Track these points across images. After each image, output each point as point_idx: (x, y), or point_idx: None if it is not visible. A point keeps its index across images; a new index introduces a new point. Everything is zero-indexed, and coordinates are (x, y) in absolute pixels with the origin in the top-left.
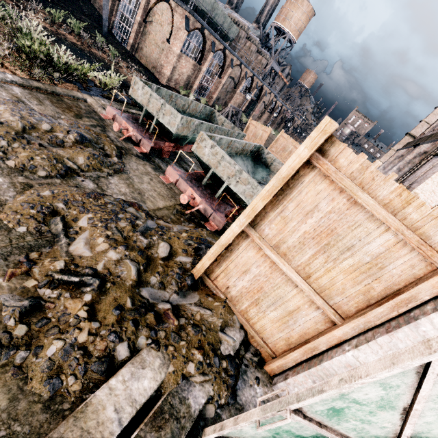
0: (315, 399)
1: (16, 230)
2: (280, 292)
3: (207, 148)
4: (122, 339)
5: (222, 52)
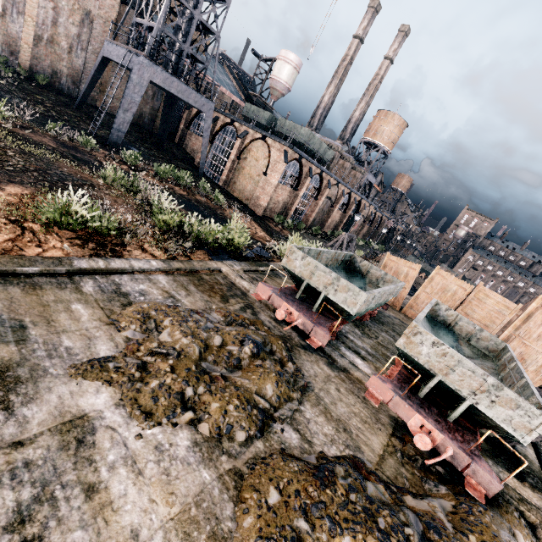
0: None
1: None
2: None
3: (424, 344)
4: None
5: (319, 175)
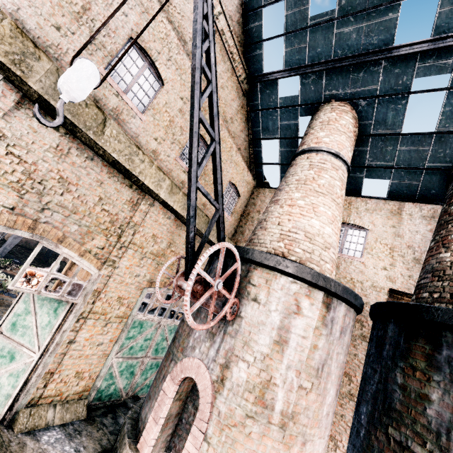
0: (5, 316)
1: None
2: None
3: None
4: None
5: None
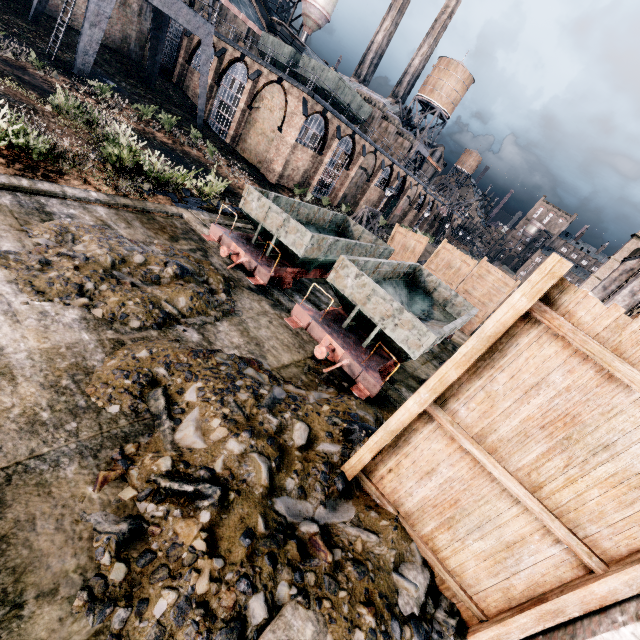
0: None
1: (107, 410)
2: (489, 510)
3: (349, 277)
4: (256, 587)
5: (350, 137)
